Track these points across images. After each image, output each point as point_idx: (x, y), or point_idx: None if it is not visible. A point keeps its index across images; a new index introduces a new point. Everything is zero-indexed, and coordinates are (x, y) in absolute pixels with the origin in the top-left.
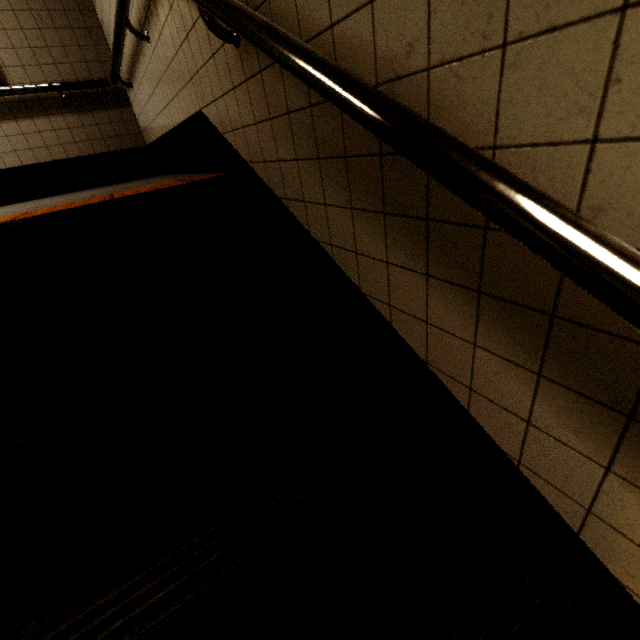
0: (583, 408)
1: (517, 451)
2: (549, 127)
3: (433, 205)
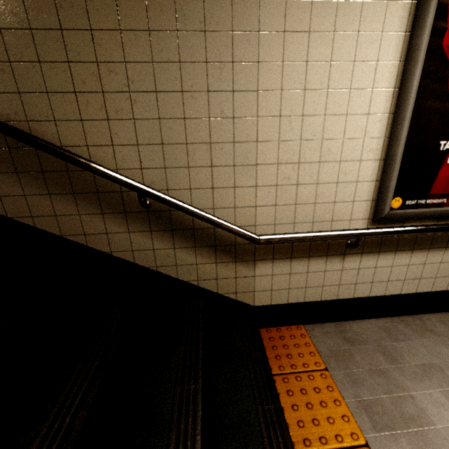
0: (116, 217)
1: (109, 248)
2: (75, 142)
3: (44, 166)
